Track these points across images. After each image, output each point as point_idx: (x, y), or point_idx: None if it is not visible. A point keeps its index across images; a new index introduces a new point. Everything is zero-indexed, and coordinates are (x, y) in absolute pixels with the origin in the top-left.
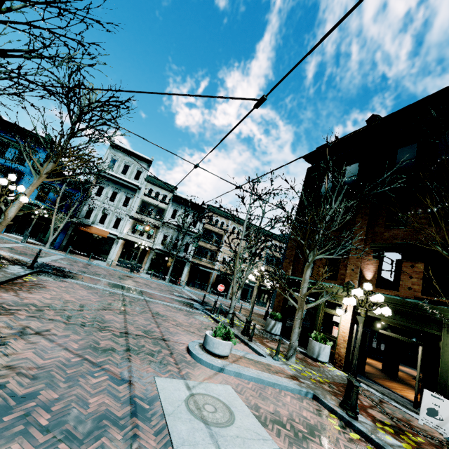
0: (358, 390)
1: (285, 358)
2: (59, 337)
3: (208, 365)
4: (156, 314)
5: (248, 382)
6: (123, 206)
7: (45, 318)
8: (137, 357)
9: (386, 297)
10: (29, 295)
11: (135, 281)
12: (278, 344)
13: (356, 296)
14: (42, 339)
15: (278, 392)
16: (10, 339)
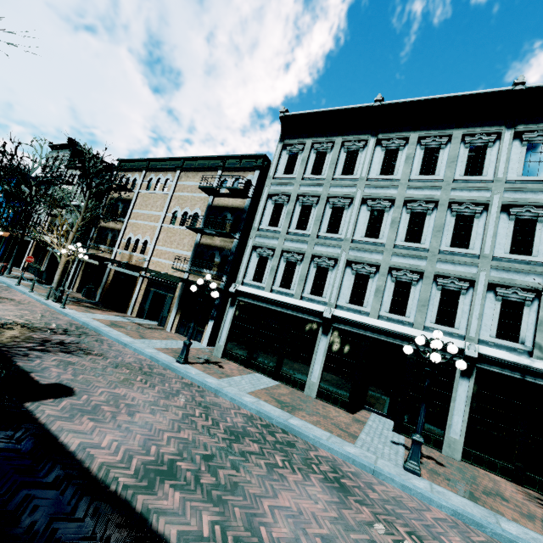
0: None
1: None
2: None
3: None
4: None
5: None
6: None
7: None
8: None
9: None
10: None
11: None
12: None
13: None
14: None
15: None
16: None
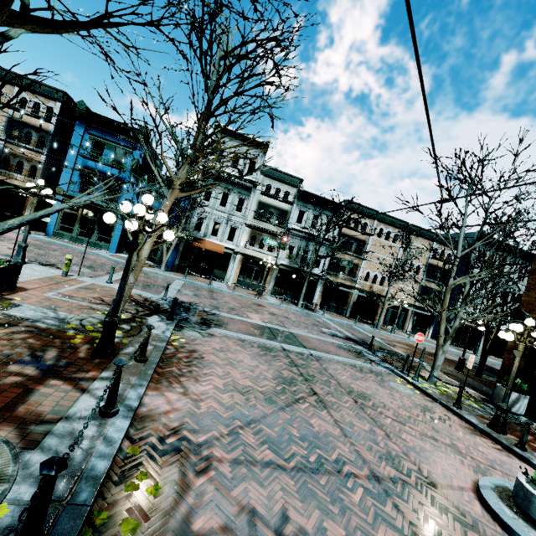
0: None
1: None
2: None
3: None
4: (353, 394)
5: None
6: (236, 211)
7: (255, 463)
8: None
9: None
10: (198, 385)
11: (271, 314)
12: None
13: None
14: None
15: None
16: None
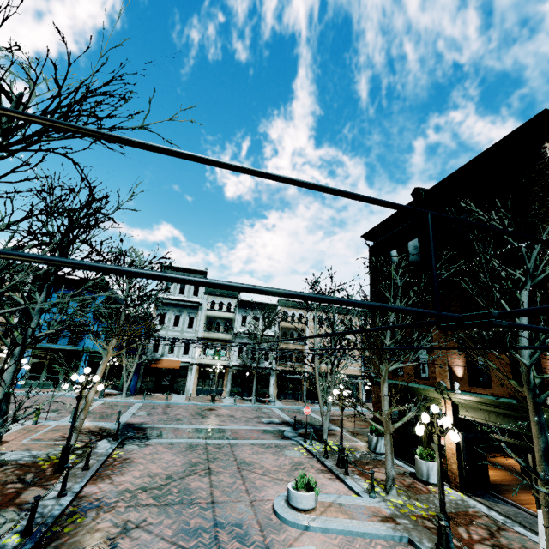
0: (446, 529)
1: (384, 491)
2: (155, 525)
3: (293, 524)
4: (241, 464)
5: (335, 536)
6: (188, 328)
7: (140, 505)
8: (224, 532)
9: (480, 397)
10: (122, 477)
11: (217, 416)
12: (370, 478)
13: (422, 424)
14: (142, 532)
15: (368, 543)
16: (119, 539)
